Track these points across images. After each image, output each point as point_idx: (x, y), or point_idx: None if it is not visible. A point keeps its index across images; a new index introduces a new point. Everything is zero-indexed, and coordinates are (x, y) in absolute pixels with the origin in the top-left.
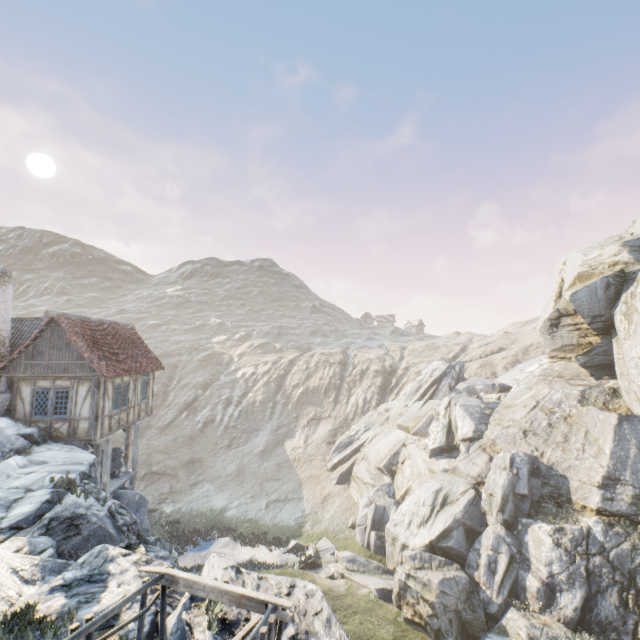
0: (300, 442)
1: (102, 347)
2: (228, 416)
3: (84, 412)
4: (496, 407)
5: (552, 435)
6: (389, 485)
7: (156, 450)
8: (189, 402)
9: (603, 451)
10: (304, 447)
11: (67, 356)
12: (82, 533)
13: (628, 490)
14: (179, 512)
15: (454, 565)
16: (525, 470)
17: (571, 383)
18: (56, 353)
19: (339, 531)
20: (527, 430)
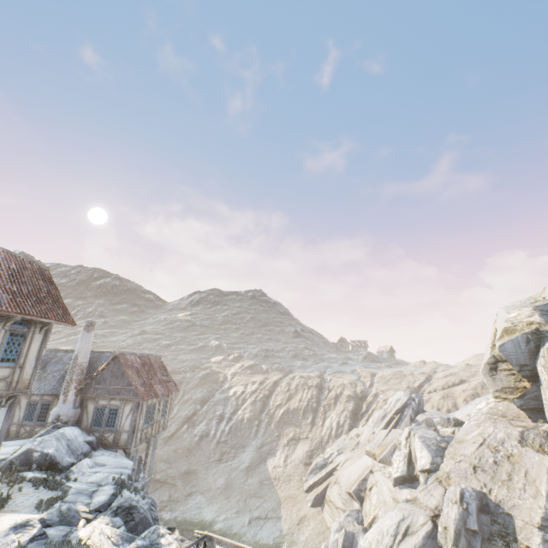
0: (280, 461)
1: (142, 375)
2: (220, 431)
3: (126, 426)
4: (451, 441)
5: (498, 472)
6: (358, 511)
7: (160, 459)
8: (189, 416)
9: (540, 492)
10: (284, 466)
11: (121, 383)
12: (135, 519)
13: None
14: (175, 520)
15: None
16: (474, 505)
17: (512, 423)
18: (114, 380)
19: None
20: (476, 466)
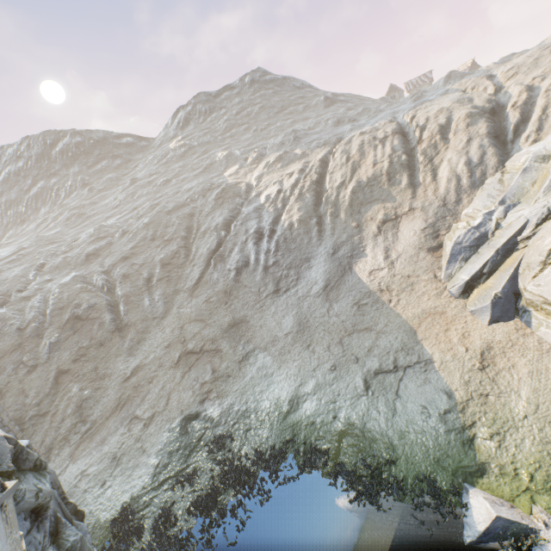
0: (377, 261)
1: None
2: (263, 253)
3: None
4: None
5: None
6: None
7: (188, 320)
8: (213, 250)
9: None
10: (388, 267)
11: None
12: None
13: None
14: (229, 415)
15: None
16: None
17: None
18: None
19: None
20: None
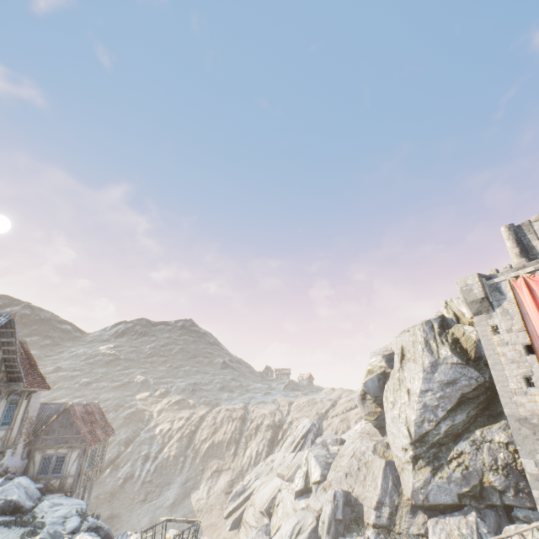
0: (204, 493)
1: (88, 423)
2: (145, 471)
3: (72, 471)
4: (336, 456)
5: (359, 476)
6: (267, 525)
7: None
8: (113, 459)
9: (377, 484)
10: (207, 498)
11: (69, 432)
12: (101, 535)
13: (387, 509)
14: None
15: None
16: (341, 501)
17: (371, 438)
18: (63, 430)
19: None
20: (347, 473)
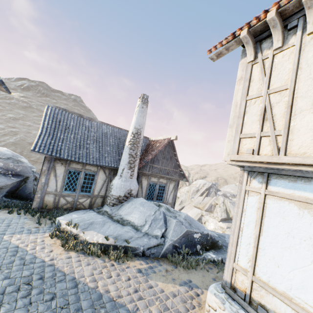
0: None
1: None
2: None
3: (169, 199)
4: None
5: None
6: None
7: None
8: None
9: None
10: None
11: (169, 165)
12: None
13: None
14: None
15: None
16: None
17: None
18: (165, 162)
19: None
20: None
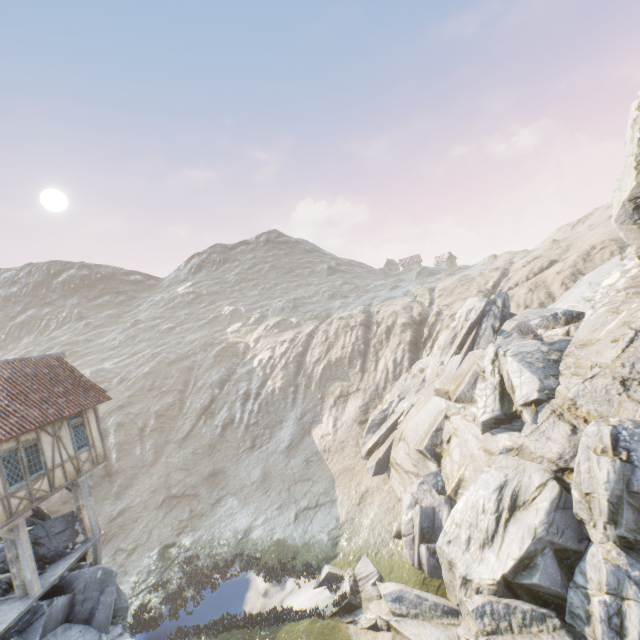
0: (328, 427)
1: None
2: (247, 413)
3: None
4: (566, 347)
5: None
6: (435, 475)
7: (175, 468)
8: (206, 405)
9: None
10: (333, 433)
11: None
12: None
13: None
14: (199, 542)
15: (548, 620)
16: None
17: None
18: None
19: (381, 544)
20: (627, 379)
